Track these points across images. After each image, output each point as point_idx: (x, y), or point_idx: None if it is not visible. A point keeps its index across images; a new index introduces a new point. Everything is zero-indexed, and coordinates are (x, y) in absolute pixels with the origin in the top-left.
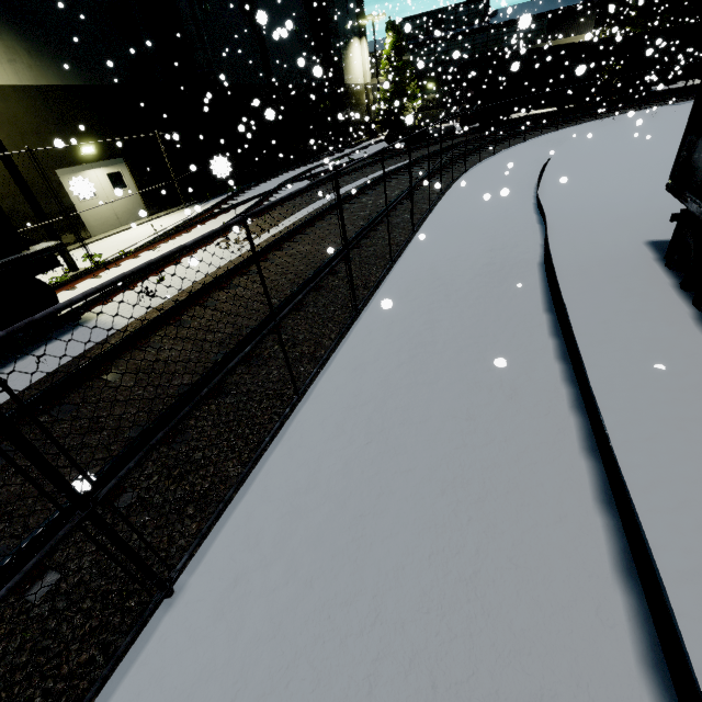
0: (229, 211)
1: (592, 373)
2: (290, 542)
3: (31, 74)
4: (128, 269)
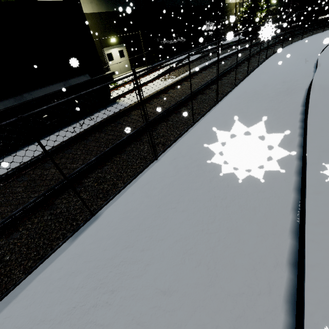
0: (164, 67)
1: (310, 120)
2: (190, 153)
3: (97, 7)
4: (128, 87)
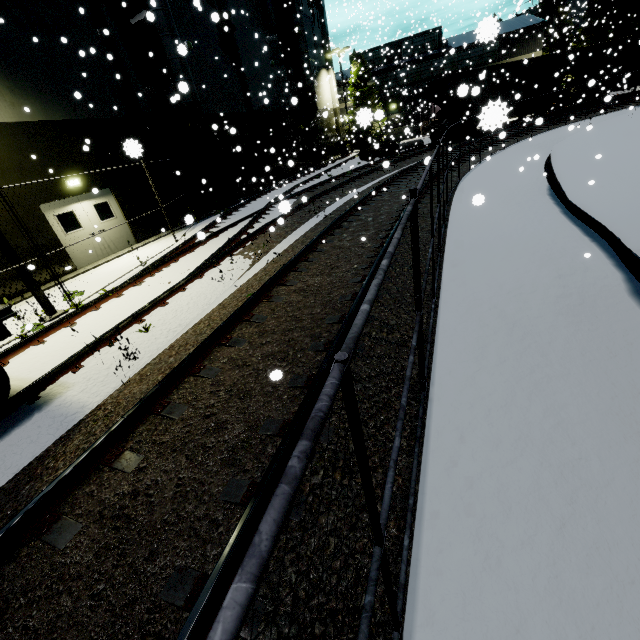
0: (218, 235)
1: None
2: None
3: (14, 111)
4: (109, 312)
